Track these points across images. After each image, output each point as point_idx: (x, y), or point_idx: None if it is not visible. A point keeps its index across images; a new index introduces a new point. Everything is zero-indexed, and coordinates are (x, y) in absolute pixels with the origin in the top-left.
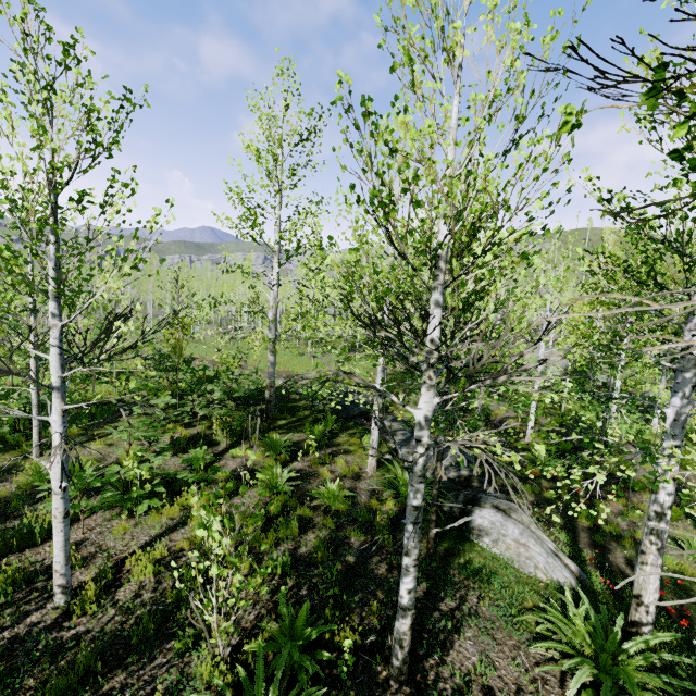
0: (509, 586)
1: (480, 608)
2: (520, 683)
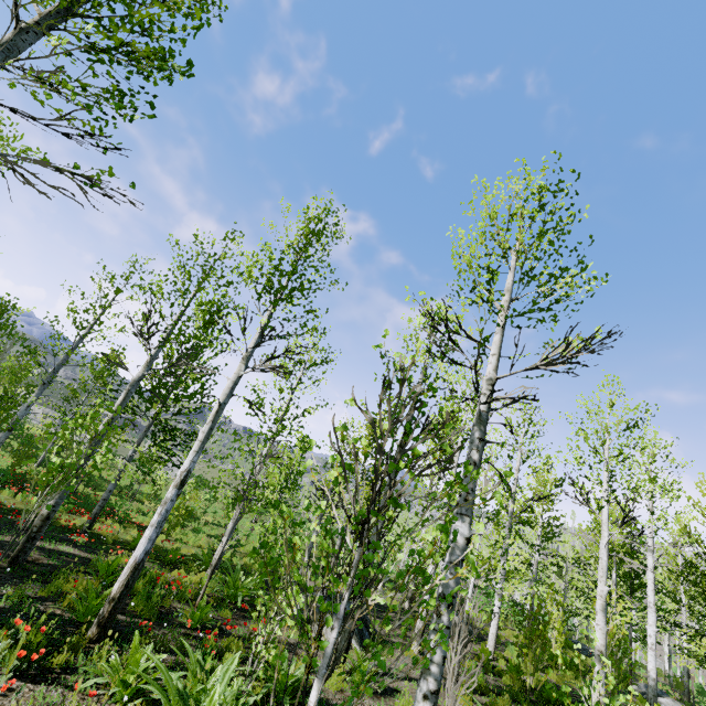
0: None
1: None
2: None
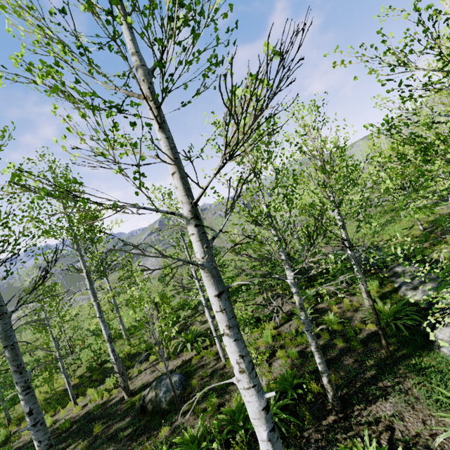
0: None
1: (411, 389)
2: (420, 433)
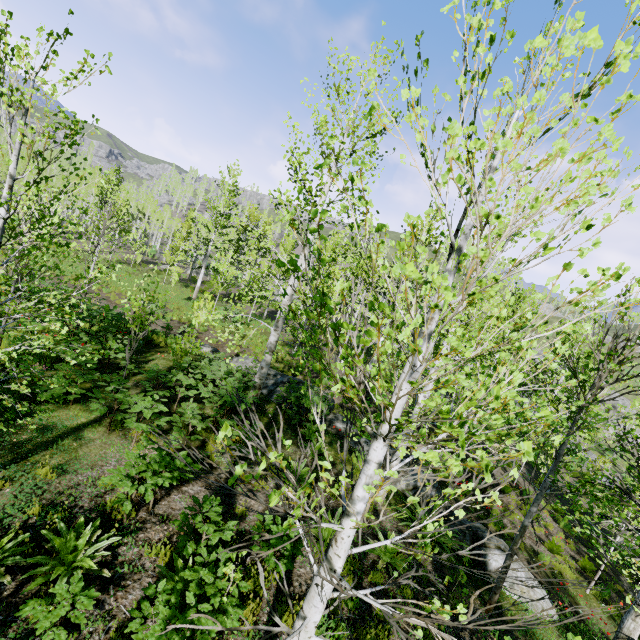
0: (544, 637)
1: None
2: None
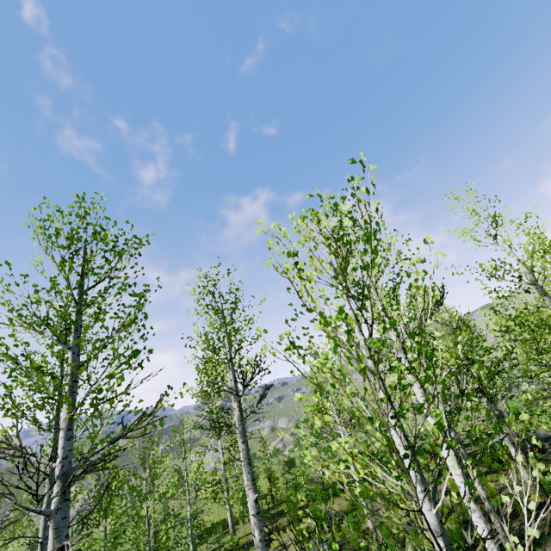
0: None
1: None
2: None
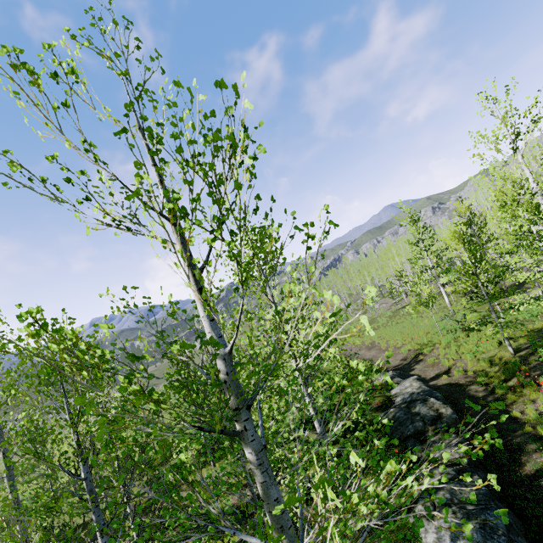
0: None
1: None
2: None
